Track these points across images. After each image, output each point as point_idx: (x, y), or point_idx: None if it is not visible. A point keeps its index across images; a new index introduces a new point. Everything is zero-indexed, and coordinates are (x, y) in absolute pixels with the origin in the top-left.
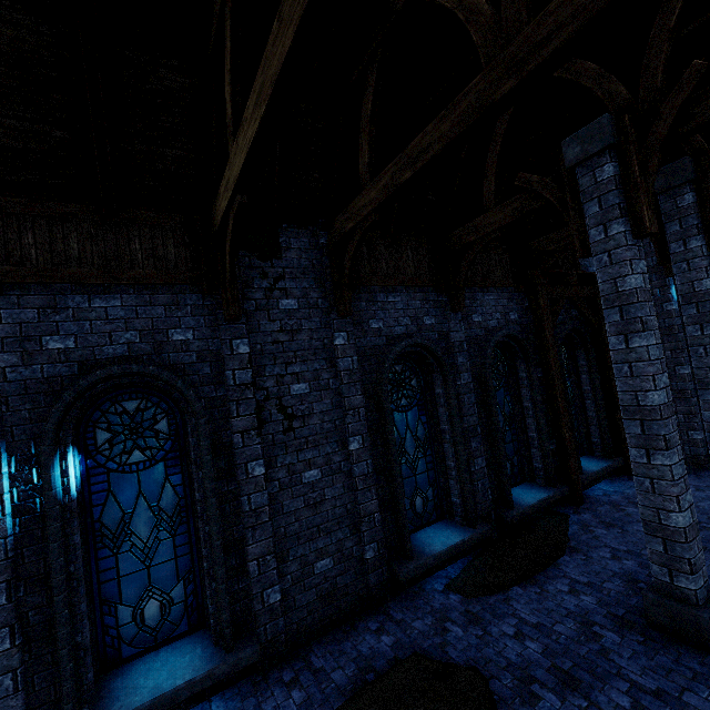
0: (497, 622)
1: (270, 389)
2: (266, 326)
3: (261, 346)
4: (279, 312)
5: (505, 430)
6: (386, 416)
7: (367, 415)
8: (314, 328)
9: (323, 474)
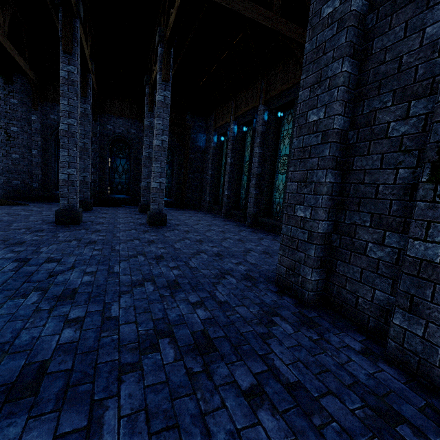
0: (52, 205)
1: (2, 126)
2: (4, 106)
3: (1, 112)
4: (9, 103)
5: (122, 174)
6: (48, 147)
7: (43, 145)
8: (24, 112)
9: (20, 157)
